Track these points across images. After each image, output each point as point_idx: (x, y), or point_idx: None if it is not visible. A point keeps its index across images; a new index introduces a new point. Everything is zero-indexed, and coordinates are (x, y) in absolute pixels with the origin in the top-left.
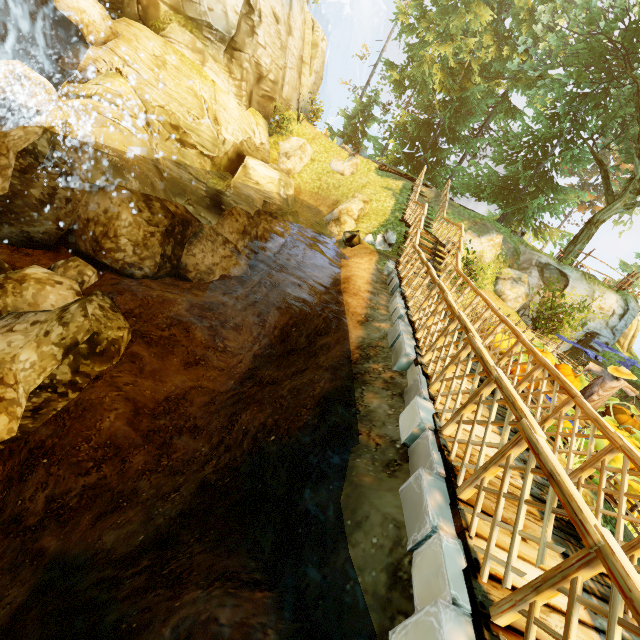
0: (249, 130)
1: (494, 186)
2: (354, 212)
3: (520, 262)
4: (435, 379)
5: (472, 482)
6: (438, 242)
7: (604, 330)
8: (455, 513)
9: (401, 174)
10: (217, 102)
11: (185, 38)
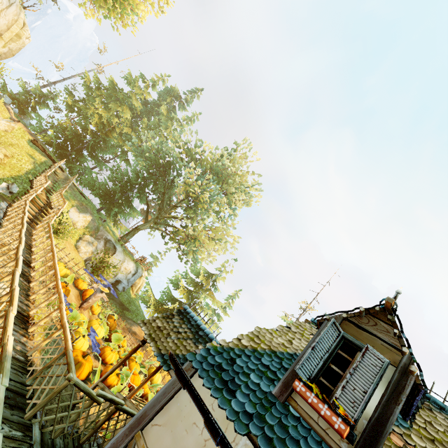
0: None
1: (102, 191)
2: None
3: (98, 235)
4: None
5: None
6: (48, 205)
7: (125, 280)
8: None
9: (47, 154)
10: None
11: None
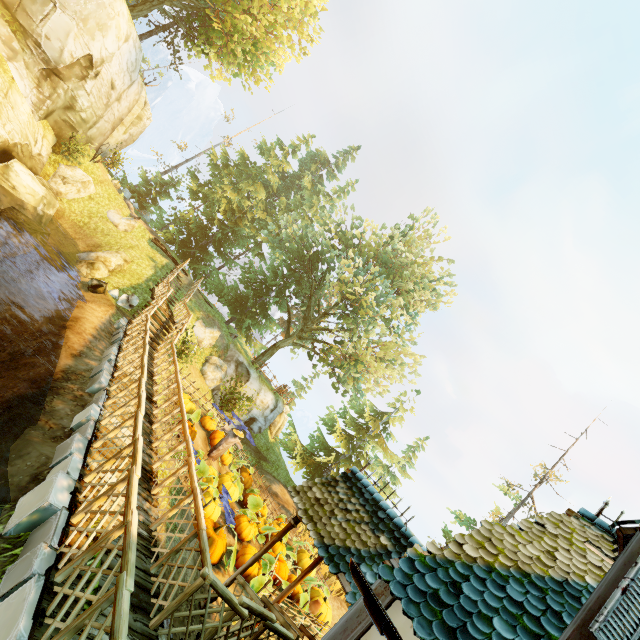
0: (32, 138)
1: (232, 297)
2: (112, 264)
3: (227, 355)
4: (112, 397)
5: (104, 437)
6: (171, 319)
7: (261, 417)
8: (87, 451)
9: (169, 254)
10: (7, 97)
11: (2, 29)
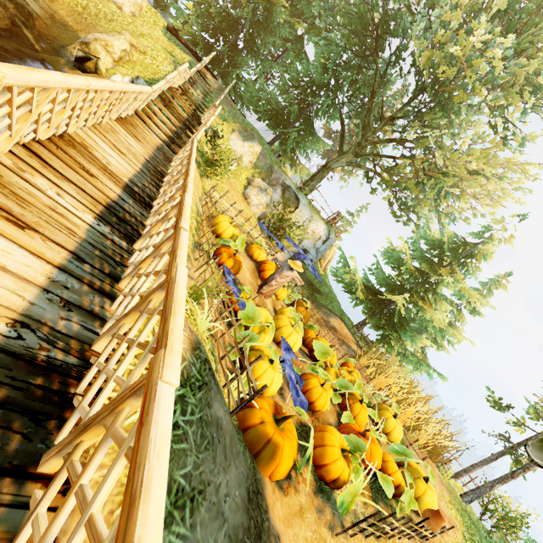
0: None
1: (272, 108)
2: (115, 50)
3: (272, 179)
4: None
5: None
6: (195, 116)
7: (312, 249)
8: None
9: (190, 48)
10: None
11: None
